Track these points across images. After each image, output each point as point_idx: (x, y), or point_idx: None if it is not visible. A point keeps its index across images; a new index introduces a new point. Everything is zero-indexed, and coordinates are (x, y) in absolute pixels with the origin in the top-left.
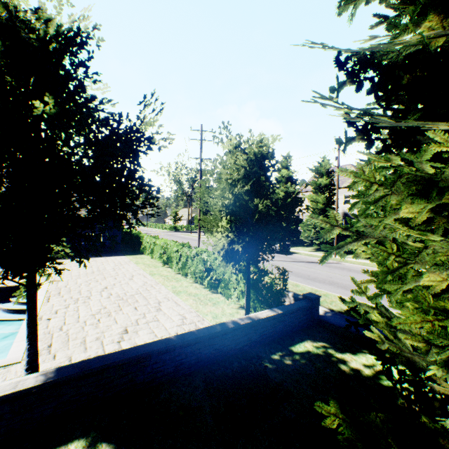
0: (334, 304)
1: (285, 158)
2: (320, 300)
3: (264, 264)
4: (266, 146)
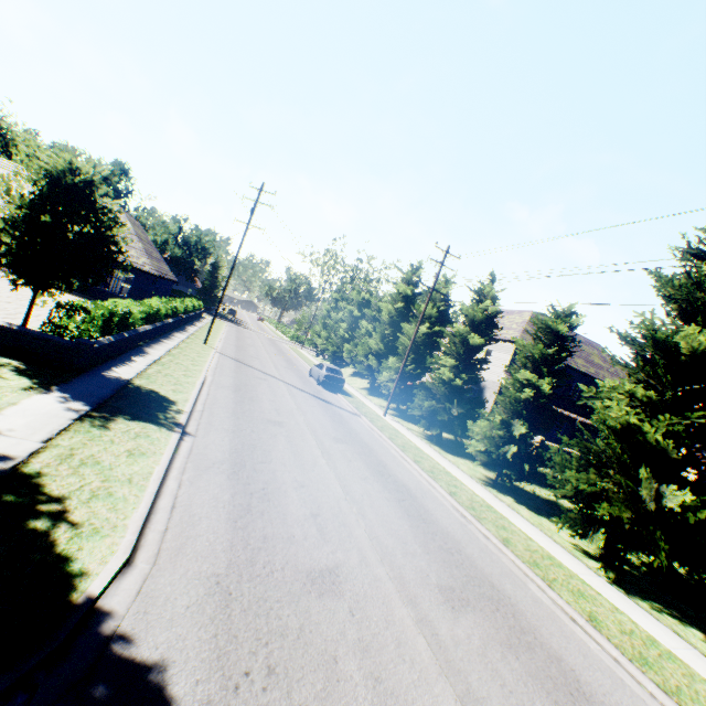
0: (152, 384)
1: (415, 269)
2: (153, 379)
3: (253, 374)
4: (50, 164)
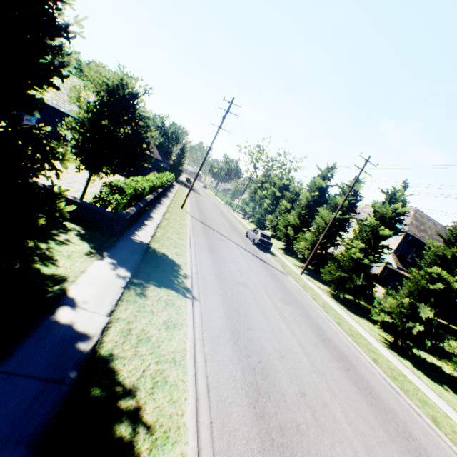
0: (162, 247)
1: (330, 168)
2: (162, 243)
3: (214, 235)
4: (110, 80)
